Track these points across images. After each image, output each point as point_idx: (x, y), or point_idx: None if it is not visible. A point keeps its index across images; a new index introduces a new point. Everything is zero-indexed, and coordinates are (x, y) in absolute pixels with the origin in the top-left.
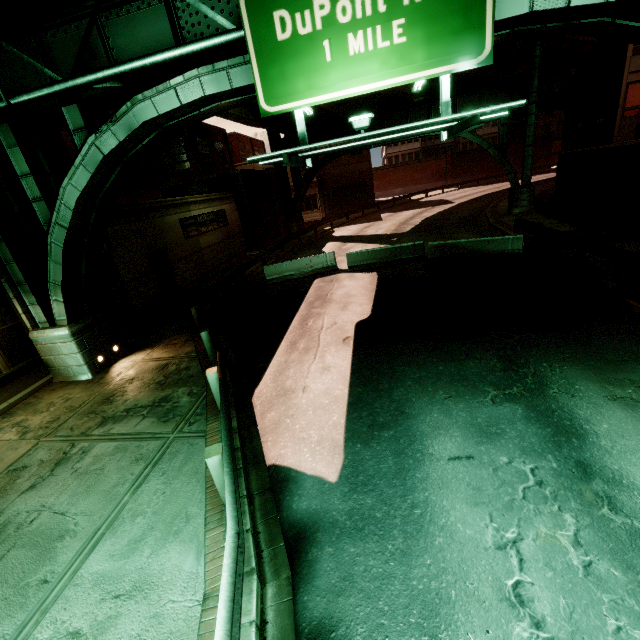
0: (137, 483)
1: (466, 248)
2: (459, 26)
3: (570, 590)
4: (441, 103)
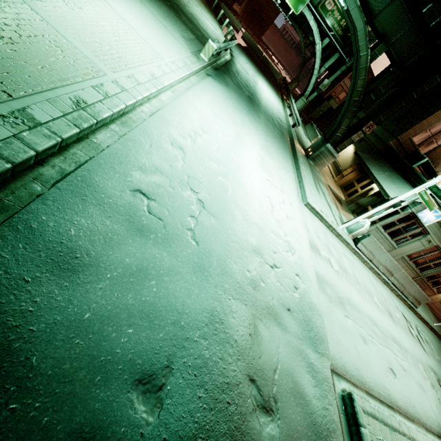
0: (207, 12)
1: (269, 66)
2: (298, 6)
3: (250, 67)
4: (289, 14)
